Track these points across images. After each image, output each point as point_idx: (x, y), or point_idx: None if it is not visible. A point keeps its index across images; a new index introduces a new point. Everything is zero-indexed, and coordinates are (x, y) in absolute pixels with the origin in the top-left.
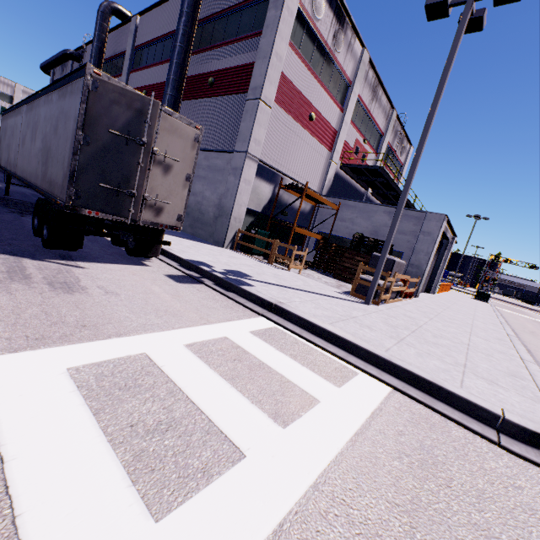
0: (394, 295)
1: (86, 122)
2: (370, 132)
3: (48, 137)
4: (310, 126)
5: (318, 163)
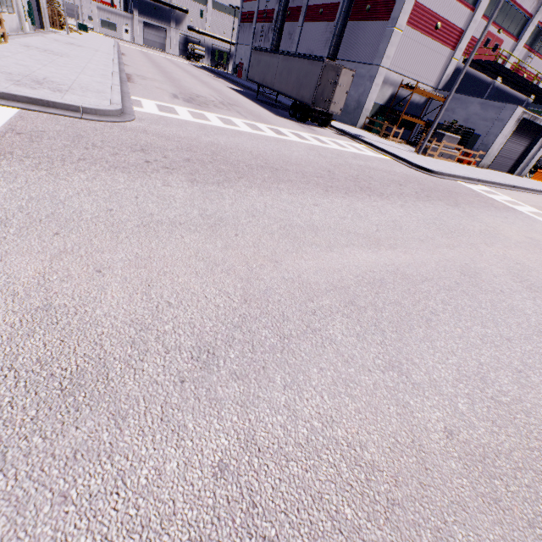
0: (448, 158)
1: (321, 78)
2: (511, 18)
3: (301, 78)
4: (435, 33)
5: (438, 62)
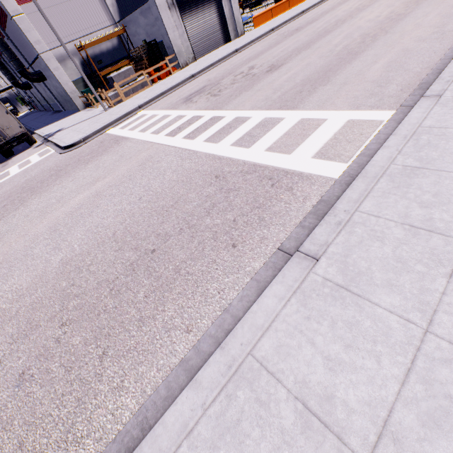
0: (142, 88)
1: None
2: None
3: None
4: None
5: (91, 3)
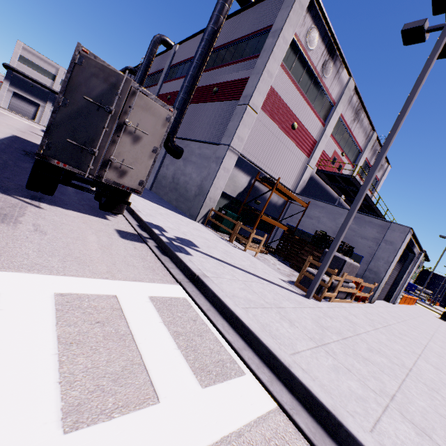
0: (343, 295)
1: (68, 88)
2: (349, 147)
3: None
4: (292, 133)
5: (295, 165)
